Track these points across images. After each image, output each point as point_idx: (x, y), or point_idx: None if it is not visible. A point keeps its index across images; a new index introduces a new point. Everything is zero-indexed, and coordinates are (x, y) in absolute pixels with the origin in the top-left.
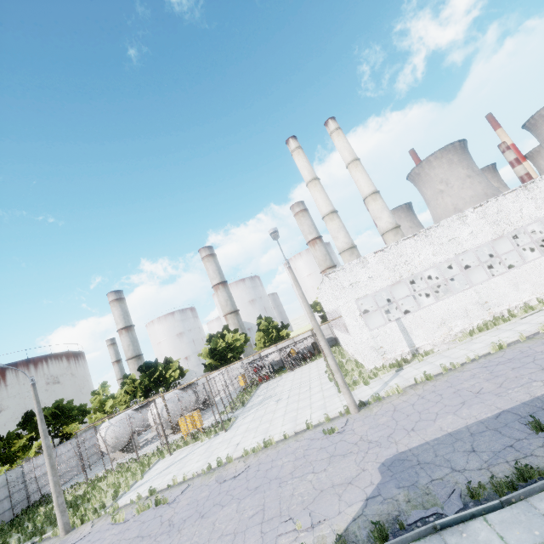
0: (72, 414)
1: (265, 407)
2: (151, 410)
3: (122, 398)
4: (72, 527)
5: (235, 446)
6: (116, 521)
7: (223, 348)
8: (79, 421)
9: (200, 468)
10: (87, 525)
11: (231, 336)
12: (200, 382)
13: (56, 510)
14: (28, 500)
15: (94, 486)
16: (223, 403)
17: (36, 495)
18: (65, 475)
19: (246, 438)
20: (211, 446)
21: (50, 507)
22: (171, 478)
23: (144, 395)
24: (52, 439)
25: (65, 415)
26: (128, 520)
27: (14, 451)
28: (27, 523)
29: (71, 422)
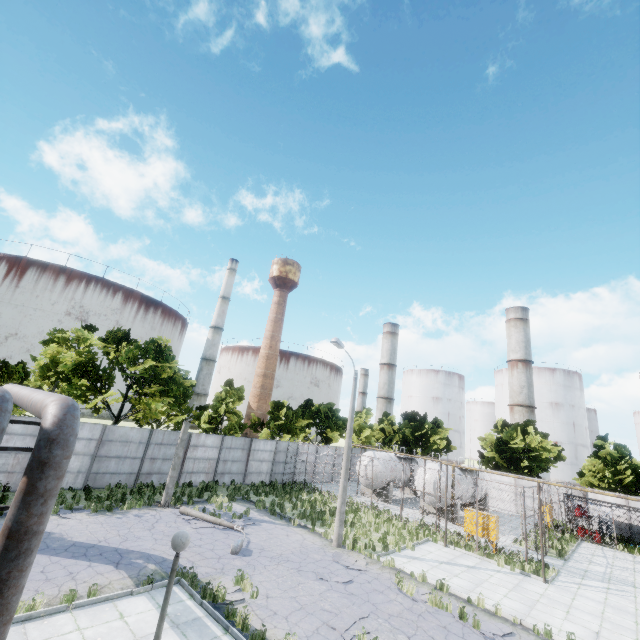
0: (338, 422)
1: (629, 598)
2: (423, 471)
3: (376, 434)
4: (342, 543)
5: (594, 634)
6: (403, 588)
7: (517, 448)
8: (340, 432)
9: (520, 615)
10: (360, 557)
11: (538, 439)
12: (480, 475)
13: (337, 515)
14: (293, 476)
15: (355, 512)
16: (535, 532)
17: (298, 477)
18: (319, 475)
19: (612, 634)
20: (523, 587)
21: (313, 499)
22: (464, 588)
23: (399, 445)
24: (316, 434)
25: (333, 420)
26: (417, 601)
27: (296, 427)
28: (294, 498)
29: (335, 429)
